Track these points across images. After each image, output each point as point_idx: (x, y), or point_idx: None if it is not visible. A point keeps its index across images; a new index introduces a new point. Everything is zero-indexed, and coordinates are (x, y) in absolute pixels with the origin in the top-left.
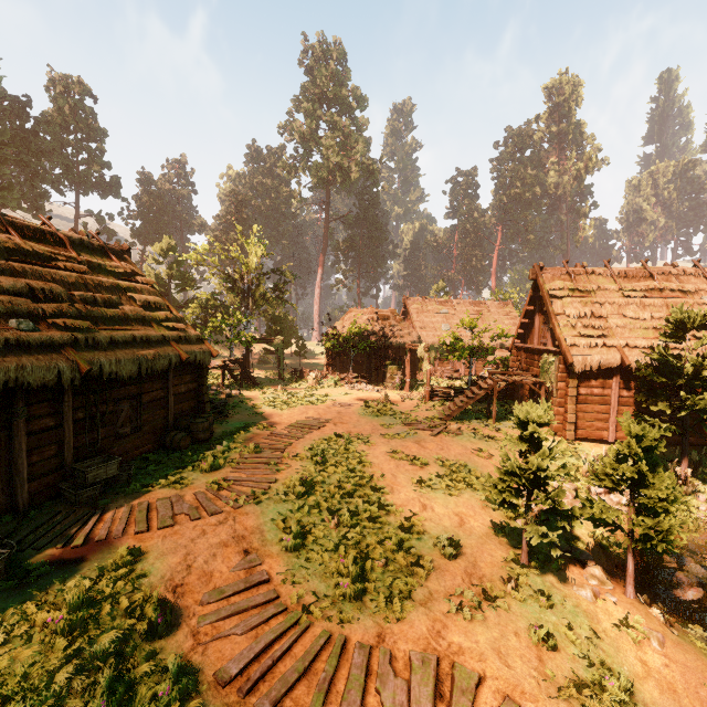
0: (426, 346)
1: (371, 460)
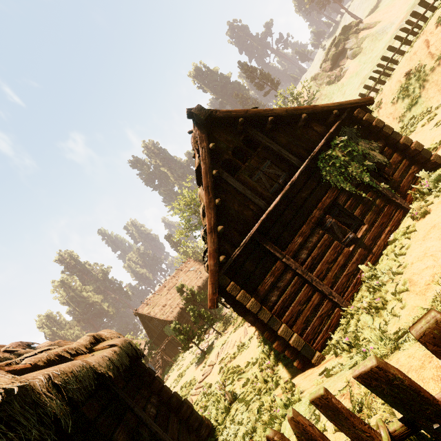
0: None
1: None
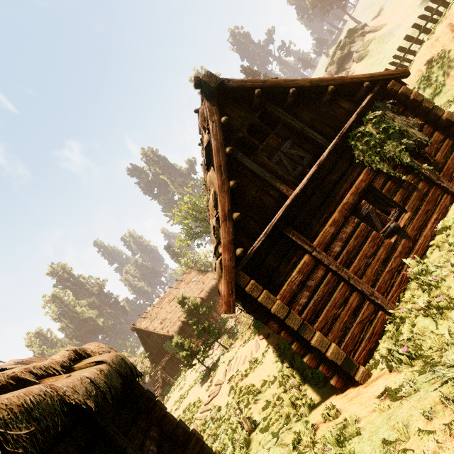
0: None
1: None
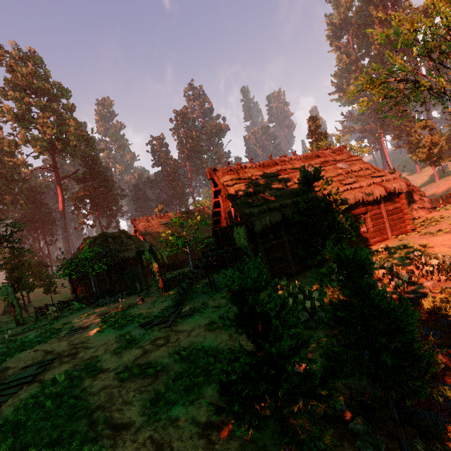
0: (150, 248)
1: (92, 399)
